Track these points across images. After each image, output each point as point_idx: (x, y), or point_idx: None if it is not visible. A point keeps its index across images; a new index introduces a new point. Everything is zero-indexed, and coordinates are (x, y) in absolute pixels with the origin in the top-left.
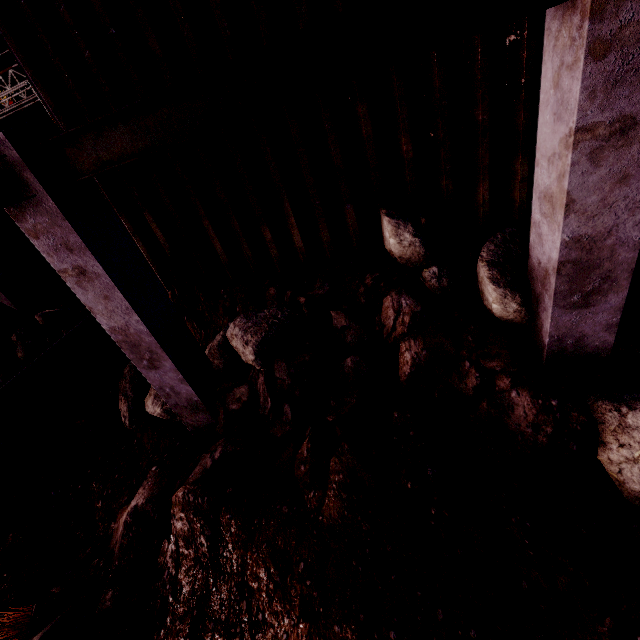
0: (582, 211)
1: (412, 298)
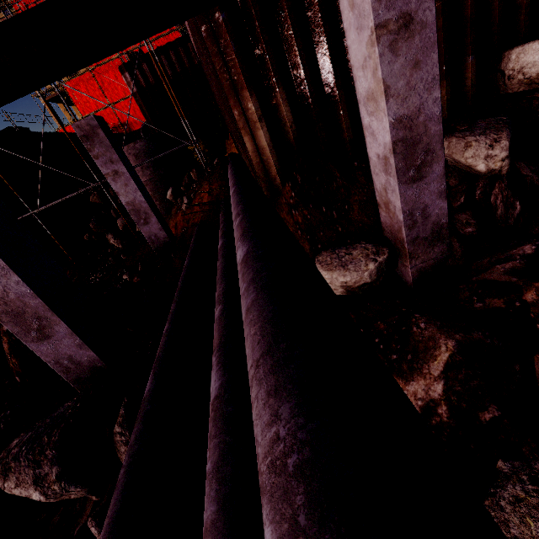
0: None
1: None
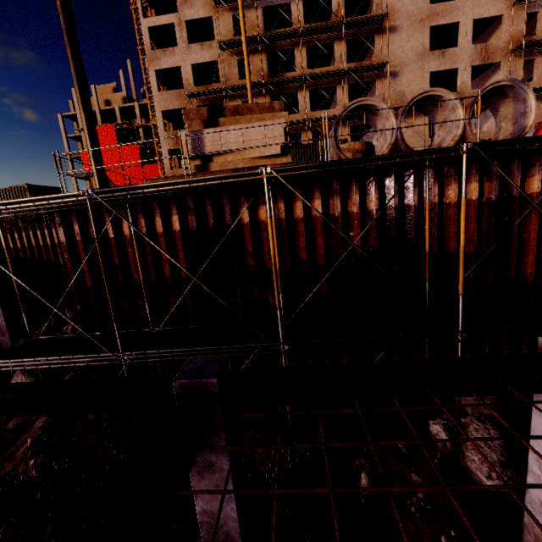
0: None
1: None
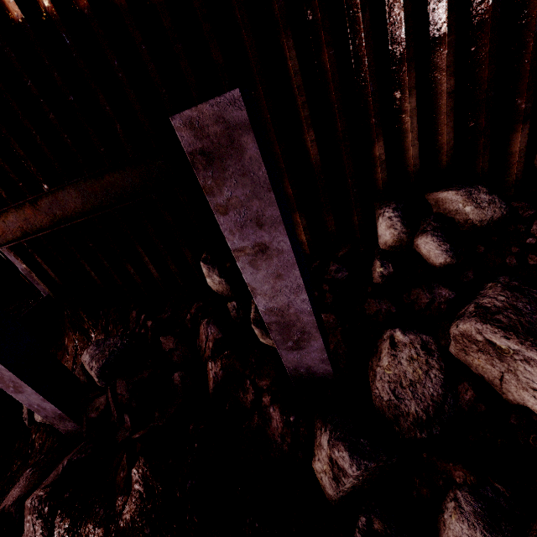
0: (264, 294)
1: (217, 327)
